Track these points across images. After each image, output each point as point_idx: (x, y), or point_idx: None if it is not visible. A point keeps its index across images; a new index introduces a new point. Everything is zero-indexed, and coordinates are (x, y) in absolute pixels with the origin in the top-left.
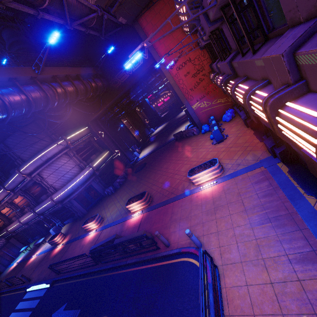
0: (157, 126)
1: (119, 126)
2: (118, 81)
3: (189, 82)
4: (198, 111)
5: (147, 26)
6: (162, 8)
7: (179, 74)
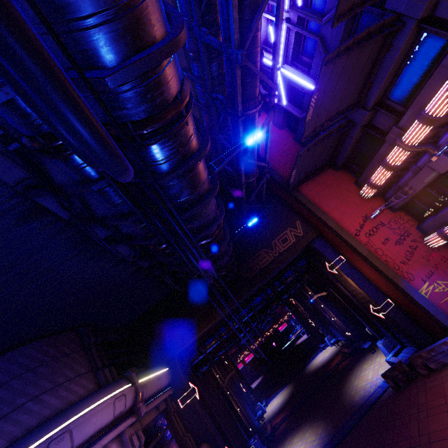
0: (265, 398)
1: (210, 383)
2: (253, 268)
3: (395, 252)
4: (436, 300)
5: (310, 193)
6: (326, 179)
7: (372, 242)
